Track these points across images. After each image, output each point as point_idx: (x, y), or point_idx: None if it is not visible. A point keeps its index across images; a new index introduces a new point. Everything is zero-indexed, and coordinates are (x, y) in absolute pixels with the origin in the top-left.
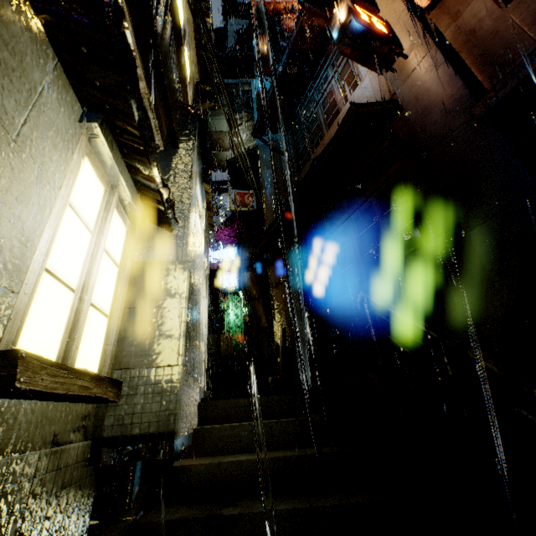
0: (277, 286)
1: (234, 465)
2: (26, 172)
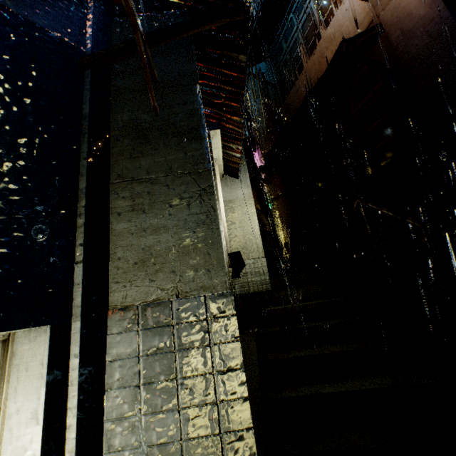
0: (276, 199)
1: (295, 308)
2: None
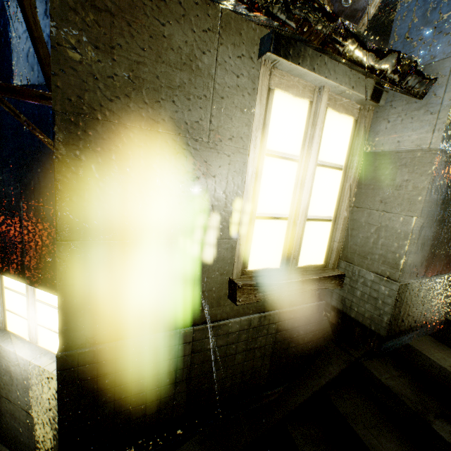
0: None
1: None
2: (224, 157)
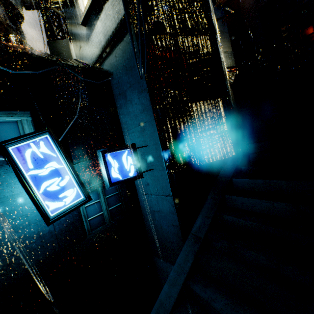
0: None
1: None
2: None
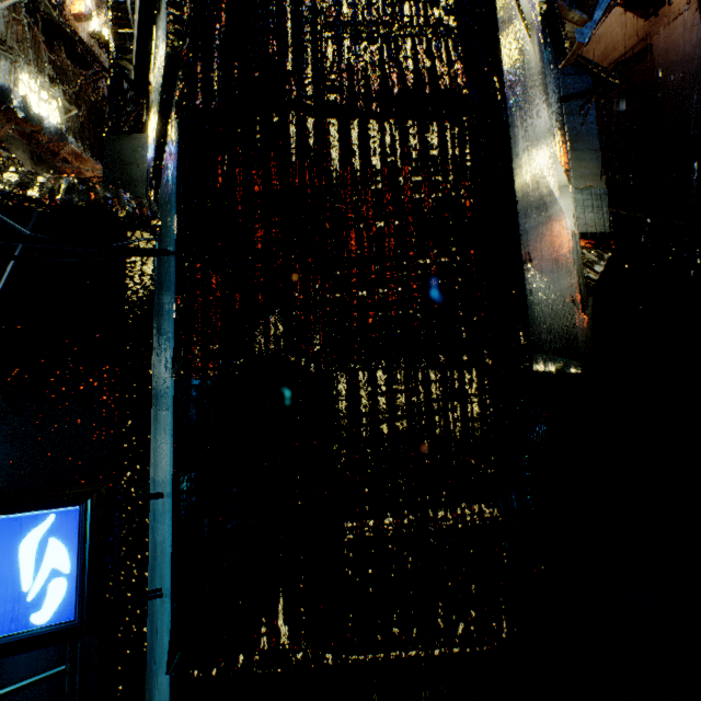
0: None
1: None
2: None
